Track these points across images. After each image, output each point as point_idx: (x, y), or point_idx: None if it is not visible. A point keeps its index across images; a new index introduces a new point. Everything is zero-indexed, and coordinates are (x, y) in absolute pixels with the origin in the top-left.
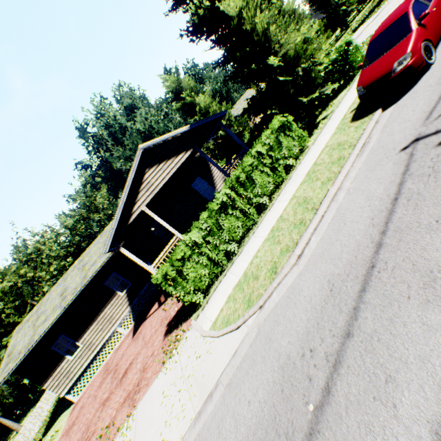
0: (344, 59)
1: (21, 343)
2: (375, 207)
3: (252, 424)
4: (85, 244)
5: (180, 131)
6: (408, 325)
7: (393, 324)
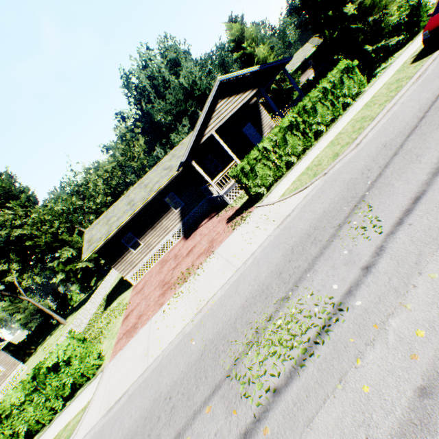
0: (412, 15)
1: (98, 234)
2: (423, 104)
3: (326, 206)
4: (121, 189)
5: (251, 70)
6: (433, 137)
7: (425, 140)
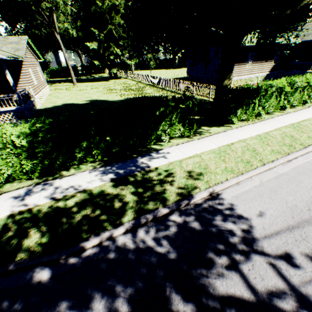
0: None
1: None
2: None
3: None
4: None
5: None
6: None
7: None
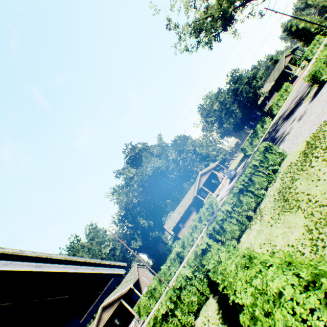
0: None
1: None
2: None
3: None
4: None
5: (290, 51)
6: None
7: None
